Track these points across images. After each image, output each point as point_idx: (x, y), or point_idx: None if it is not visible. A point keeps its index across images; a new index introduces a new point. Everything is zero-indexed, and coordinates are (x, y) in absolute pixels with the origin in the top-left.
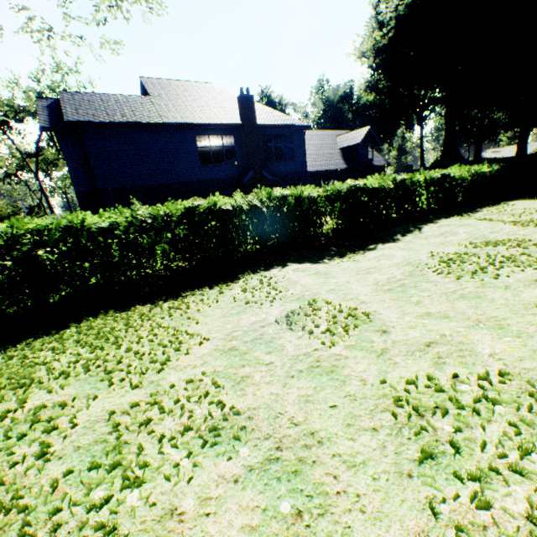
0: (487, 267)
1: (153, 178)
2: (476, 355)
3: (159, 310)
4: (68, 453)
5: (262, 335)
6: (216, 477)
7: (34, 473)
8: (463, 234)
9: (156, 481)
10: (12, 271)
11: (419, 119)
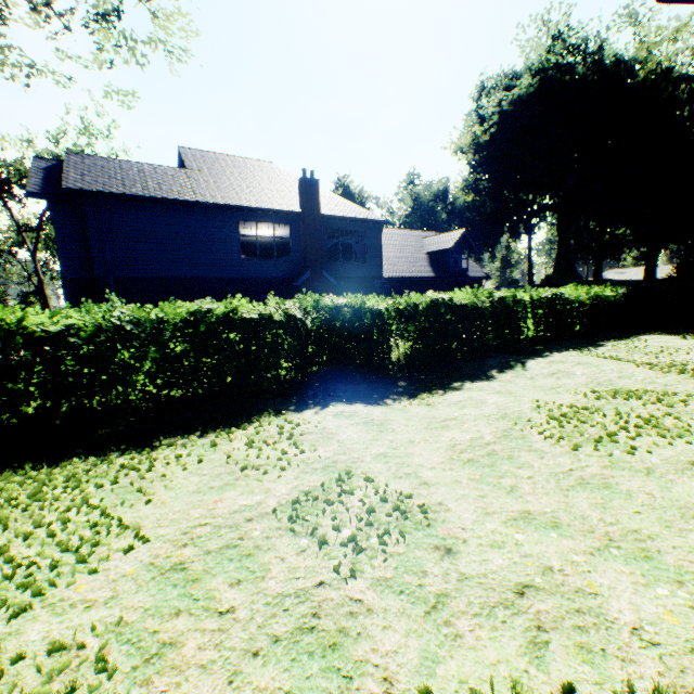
0: (618, 432)
1: (175, 269)
2: (607, 627)
3: (106, 468)
4: None
5: (241, 538)
6: None
7: None
8: (582, 376)
9: None
10: None
11: (526, 227)
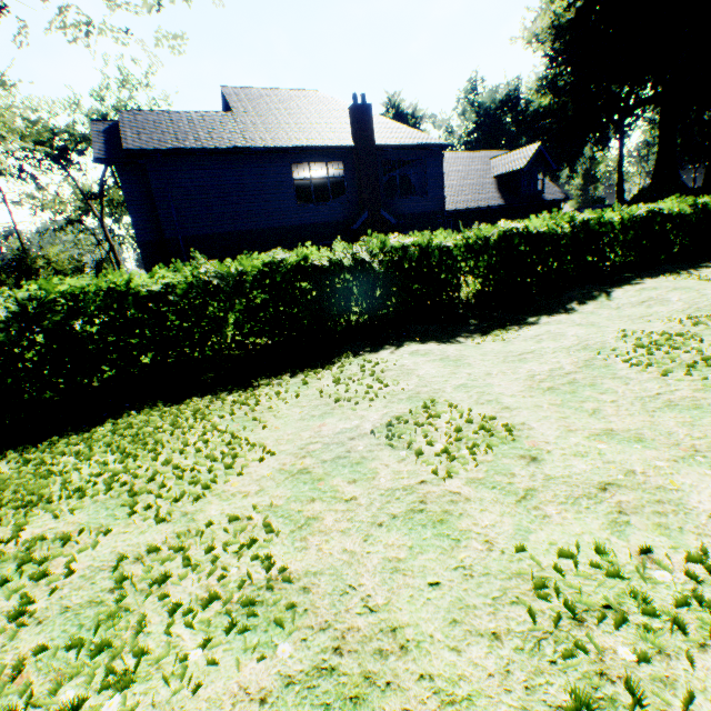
0: None
1: (235, 223)
2: (686, 513)
3: (221, 404)
4: (51, 616)
5: (348, 452)
6: (236, 688)
7: (2, 643)
8: (678, 303)
9: (151, 681)
10: (42, 346)
11: (618, 130)
